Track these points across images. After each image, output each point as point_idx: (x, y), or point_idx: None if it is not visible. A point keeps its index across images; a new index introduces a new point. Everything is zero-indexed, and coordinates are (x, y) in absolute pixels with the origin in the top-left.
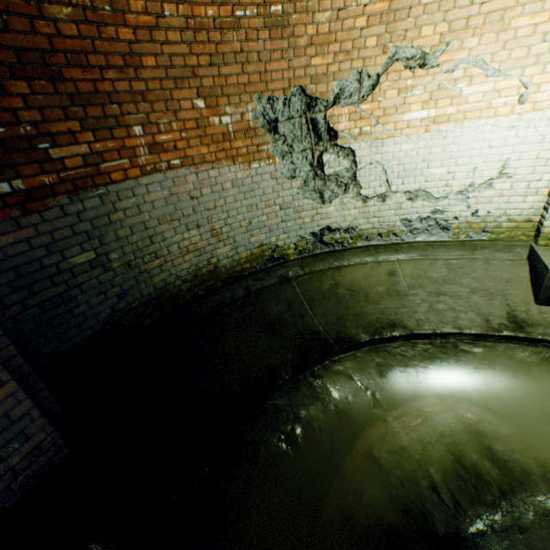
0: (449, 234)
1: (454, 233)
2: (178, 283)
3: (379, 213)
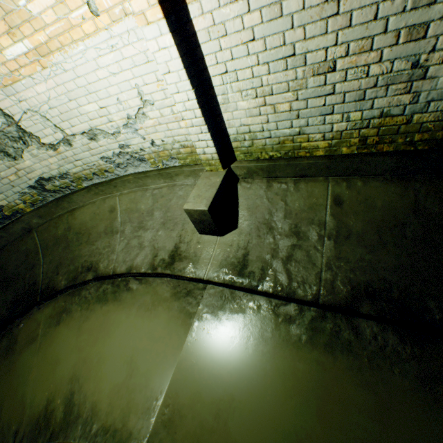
0: (149, 164)
1: (152, 163)
2: None
3: (77, 156)
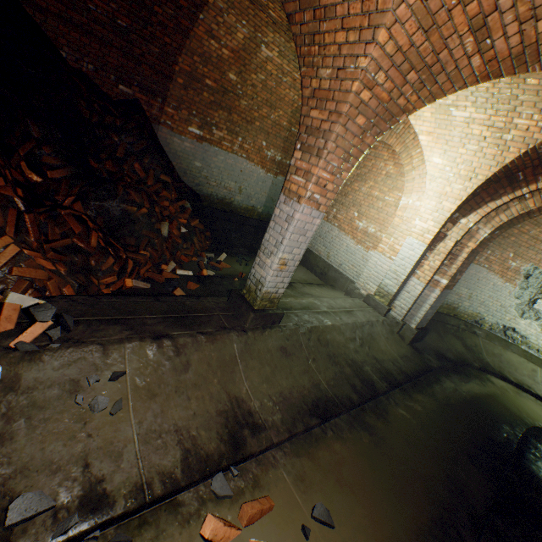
0: None
1: None
2: (444, 302)
3: None
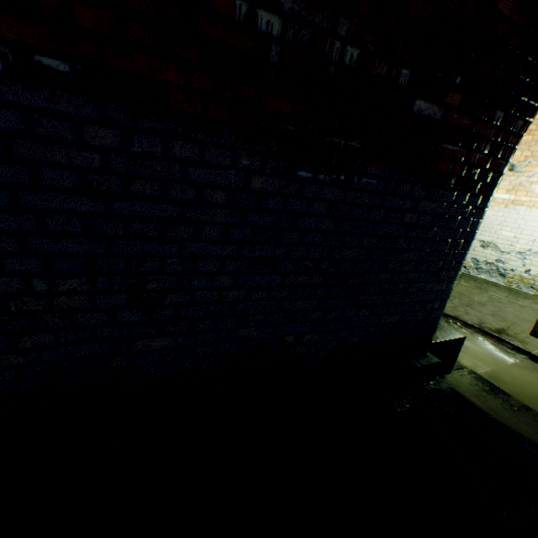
0: (504, 280)
1: (508, 281)
2: None
3: None
